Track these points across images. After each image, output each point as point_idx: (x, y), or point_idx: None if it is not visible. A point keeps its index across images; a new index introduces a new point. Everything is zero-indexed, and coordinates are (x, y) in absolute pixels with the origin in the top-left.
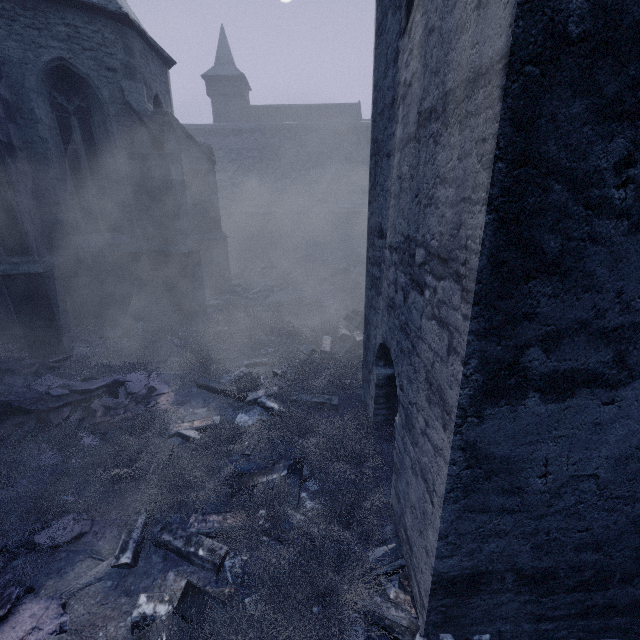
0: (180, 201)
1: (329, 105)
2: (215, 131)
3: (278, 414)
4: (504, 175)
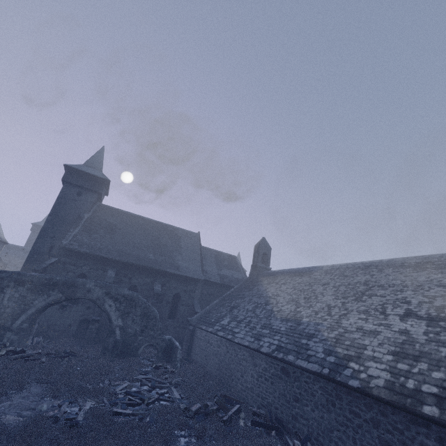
0: None
1: None
2: (21, 249)
3: None
4: None
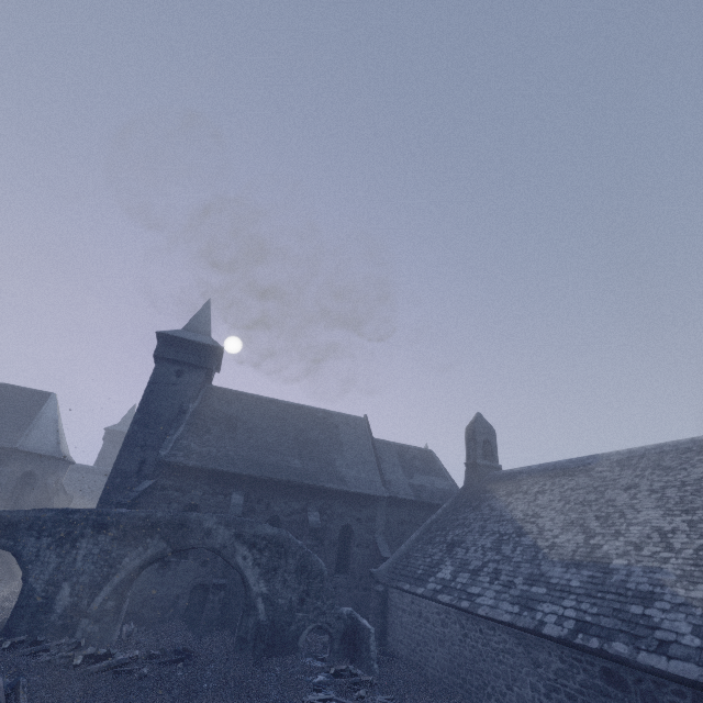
0: None
1: None
2: (91, 470)
3: None
4: None
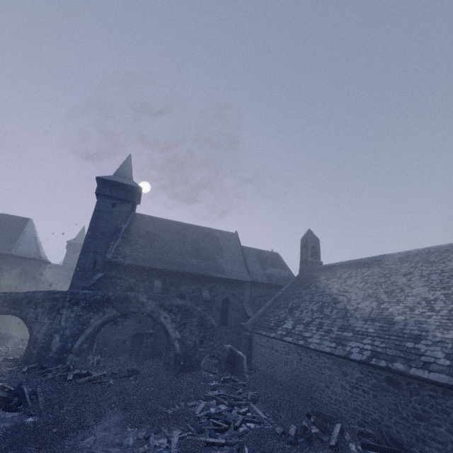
0: None
1: None
2: (61, 267)
3: None
4: None
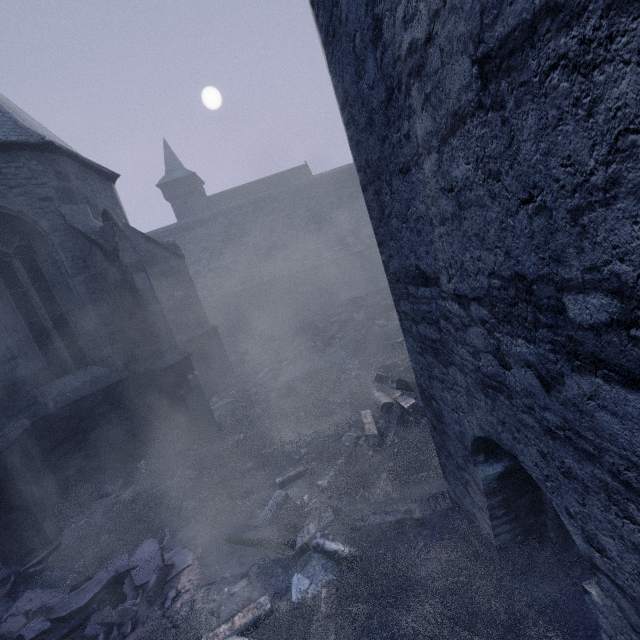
0: (153, 309)
1: (279, 174)
2: (180, 228)
3: (347, 560)
4: None
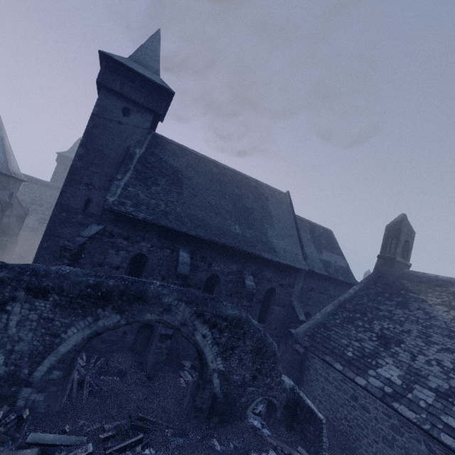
0: (2, 228)
1: None
2: (47, 185)
3: None
4: (36, 256)
